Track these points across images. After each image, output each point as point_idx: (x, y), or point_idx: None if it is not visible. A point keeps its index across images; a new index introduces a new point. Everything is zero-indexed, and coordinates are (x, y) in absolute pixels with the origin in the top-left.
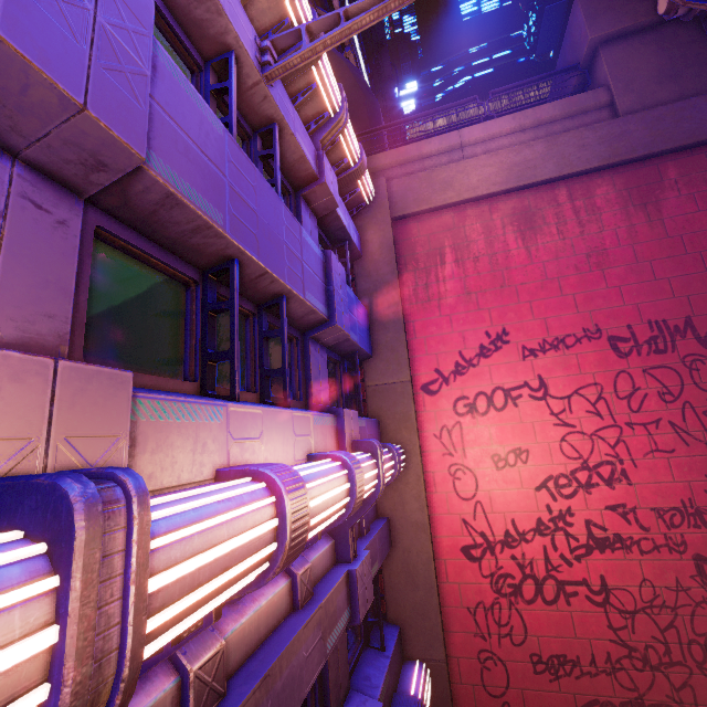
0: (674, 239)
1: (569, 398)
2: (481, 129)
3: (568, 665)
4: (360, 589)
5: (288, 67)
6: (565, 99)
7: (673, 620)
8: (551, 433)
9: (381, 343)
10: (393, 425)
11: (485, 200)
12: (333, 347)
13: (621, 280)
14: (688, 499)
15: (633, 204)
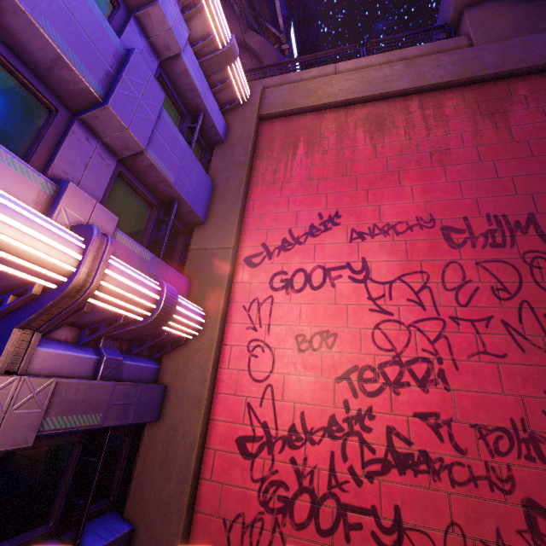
0: (520, 143)
1: (391, 283)
2: (354, 63)
3: None
4: None
5: None
6: (429, 44)
7: None
8: (365, 319)
9: (217, 211)
10: (203, 288)
11: (344, 107)
12: (138, 173)
13: (462, 175)
14: (520, 420)
15: (481, 114)
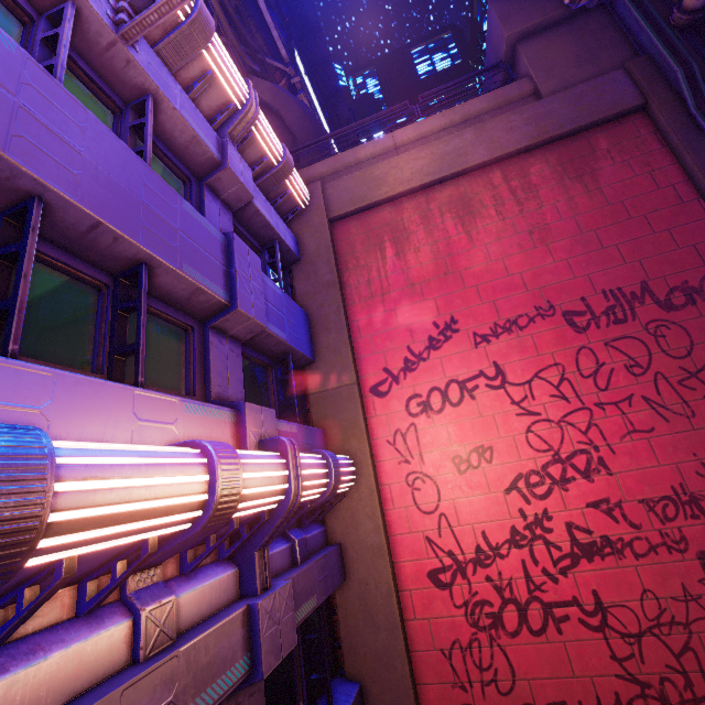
0: (615, 205)
1: (529, 383)
2: (412, 129)
3: None
4: (266, 630)
5: (147, 25)
6: (490, 93)
7: (688, 640)
8: (515, 425)
9: (323, 345)
10: (340, 434)
11: (421, 192)
12: (254, 345)
13: (567, 252)
14: (679, 485)
15: (569, 178)
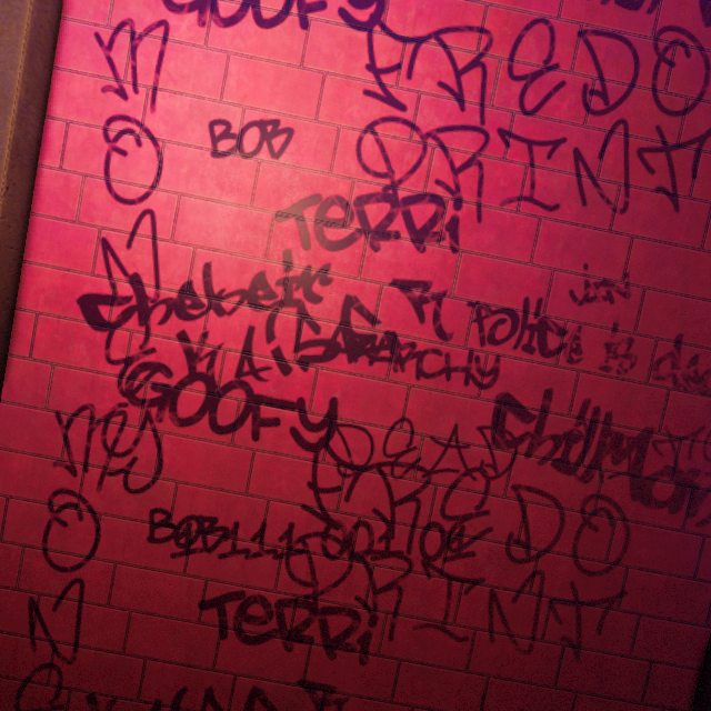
0: None
1: (419, 43)
2: None
3: (214, 535)
4: None
5: None
6: None
7: (419, 490)
8: (353, 109)
9: None
10: None
11: None
12: None
13: None
14: (538, 301)
15: None
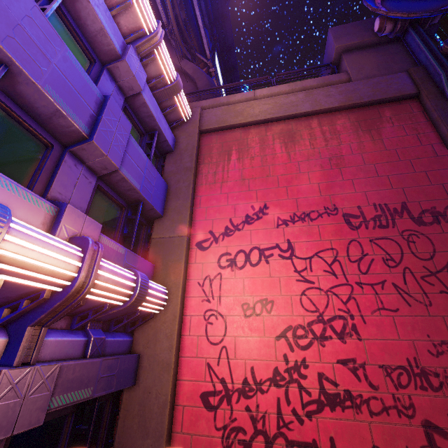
0: (391, 151)
1: (310, 258)
2: (267, 90)
3: None
4: (0, 400)
5: None
6: (320, 77)
7: None
8: (294, 287)
9: (172, 207)
10: (165, 270)
11: (263, 124)
12: (112, 185)
13: (353, 175)
14: (413, 358)
15: (362, 130)
